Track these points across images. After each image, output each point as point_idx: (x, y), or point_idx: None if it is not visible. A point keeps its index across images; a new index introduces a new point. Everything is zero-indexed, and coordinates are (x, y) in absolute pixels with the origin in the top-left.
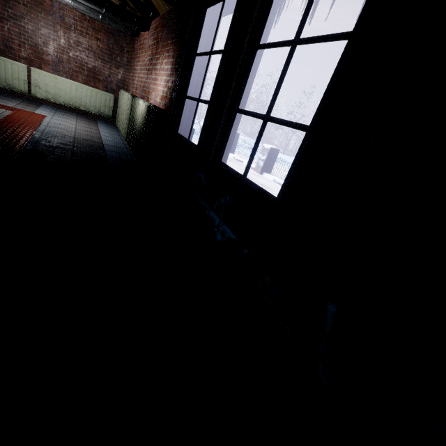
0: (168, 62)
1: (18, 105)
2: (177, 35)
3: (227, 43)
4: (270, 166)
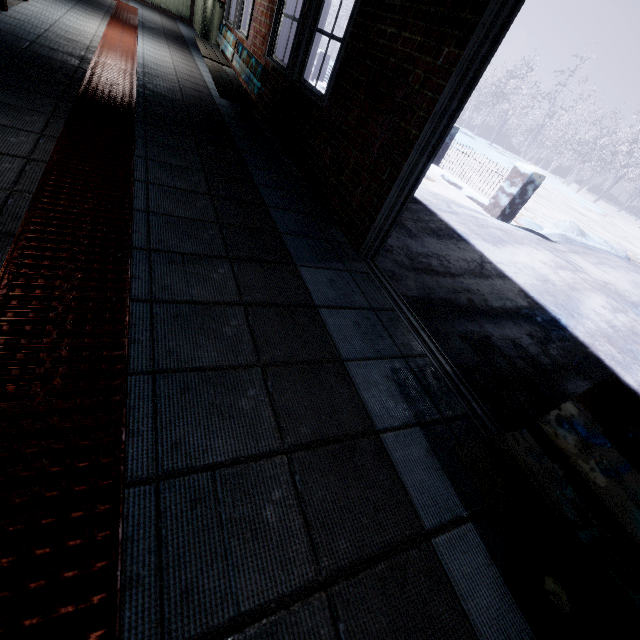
0: None
1: None
2: None
3: None
4: None
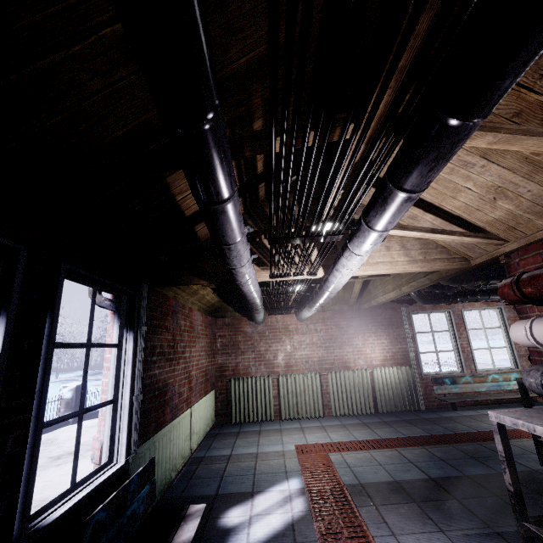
0: (380, 339)
1: (274, 458)
2: (385, 324)
3: (456, 330)
4: None
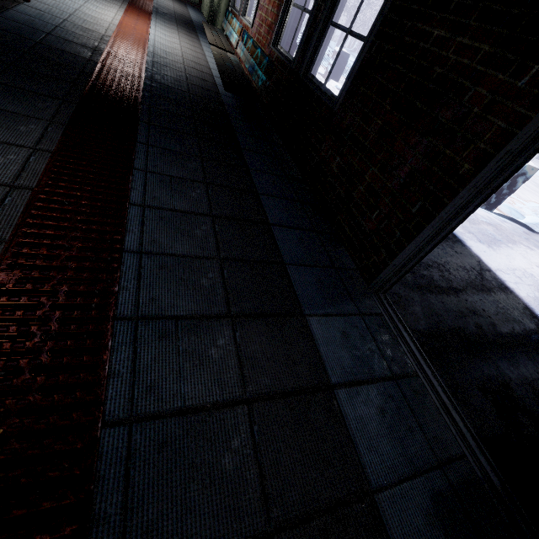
0: None
1: None
2: None
3: None
4: (337, 73)
